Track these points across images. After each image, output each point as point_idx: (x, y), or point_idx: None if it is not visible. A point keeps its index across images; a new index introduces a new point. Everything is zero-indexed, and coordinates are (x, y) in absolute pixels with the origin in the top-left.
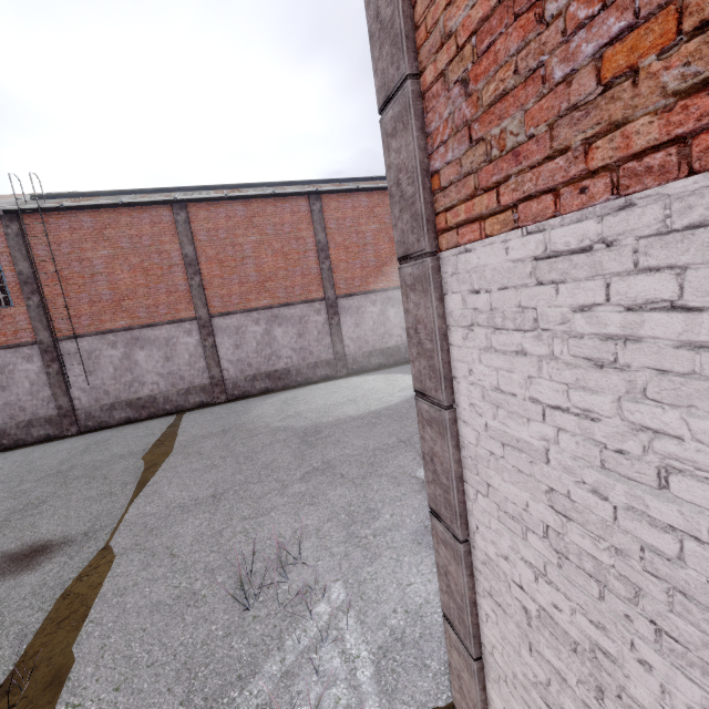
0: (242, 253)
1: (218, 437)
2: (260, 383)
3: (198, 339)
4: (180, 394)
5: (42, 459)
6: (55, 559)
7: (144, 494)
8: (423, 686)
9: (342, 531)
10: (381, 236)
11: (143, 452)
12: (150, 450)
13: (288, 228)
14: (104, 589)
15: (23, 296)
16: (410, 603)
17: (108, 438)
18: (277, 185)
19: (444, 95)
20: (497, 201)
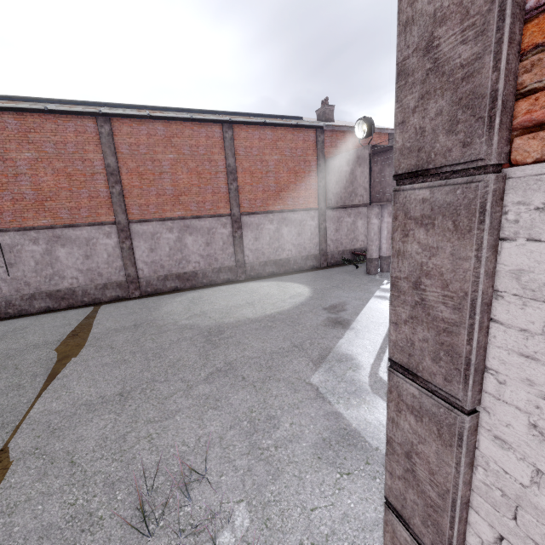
0: (160, 168)
1: (130, 331)
2: (171, 283)
3: (117, 241)
4: (97, 289)
5: None
6: None
7: (52, 388)
8: None
9: (245, 440)
10: (281, 166)
11: (57, 342)
12: (64, 340)
13: (203, 151)
14: None
15: None
16: (316, 533)
17: (25, 325)
18: (195, 112)
19: None
20: None
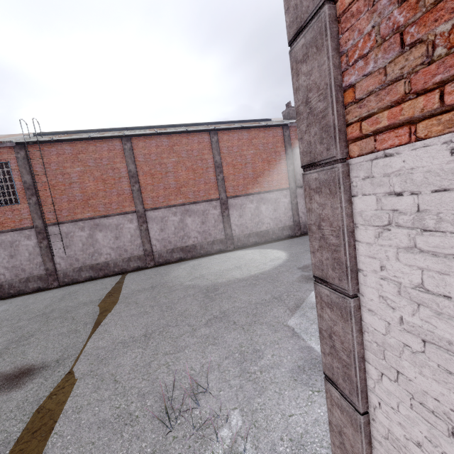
0: (166, 169)
1: (149, 291)
2: (177, 254)
3: (137, 225)
4: (124, 261)
5: (34, 304)
6: (35, 380)
7: (98, 332)
8: None
9: (237, 367)
10: (256, 158)
11: (99, 301)
12: (103, 299)
13: (196, 153)
14: (67, 407)
15: (26, 197)
16: (293, 432)
17: (77, 290)
18: (189, 125)
19: (367, 11)
20: (440, 101)
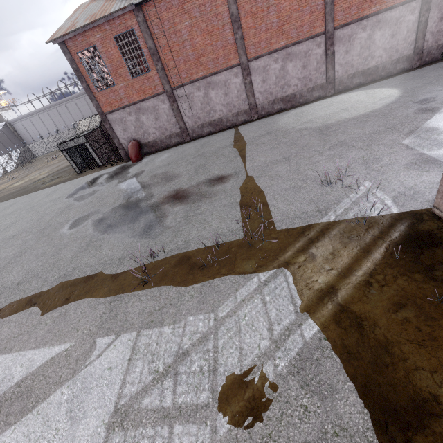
0: (267, 2)
1: (267, 136)
2: (277, 106)
3: (241, 79)
4: (233, 116)
5: (185, 151)
6: (231, 180)
7: (248, 160)
8: (416, 204)
9: (362, 166)
10: None
11: (232, 145)
12: (234, 144)
13: None
14: (260, 186)
15: (154, 64)
16: (406, 185)
17: (207, 141)
18: None
19: None
20: None
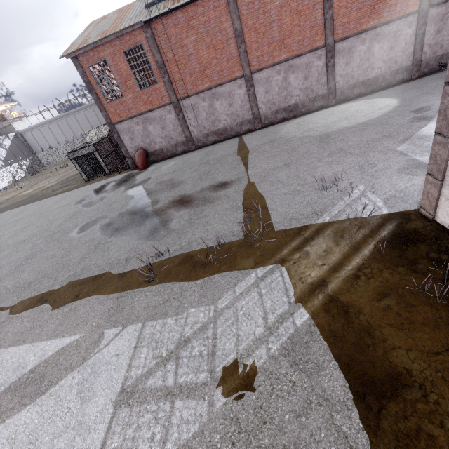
0: (269, 18)
1: (270, 144)
2: (280, 115)
3: (245, 90)
4: (237, 126)
5: (191, 159)
6: (234, 185)
7: (251, 167)
8: (405, 205)
9: (358, 171)
10: None
11: (235, 153)
12: (238, 152)
13: None
14: (261, 191)
15: (161, 76)
16: (397, 188)
17: (212, 149)
18: None
19: None
20: None
